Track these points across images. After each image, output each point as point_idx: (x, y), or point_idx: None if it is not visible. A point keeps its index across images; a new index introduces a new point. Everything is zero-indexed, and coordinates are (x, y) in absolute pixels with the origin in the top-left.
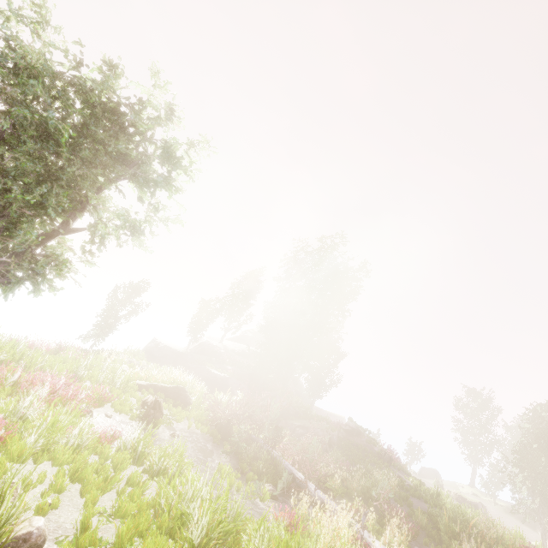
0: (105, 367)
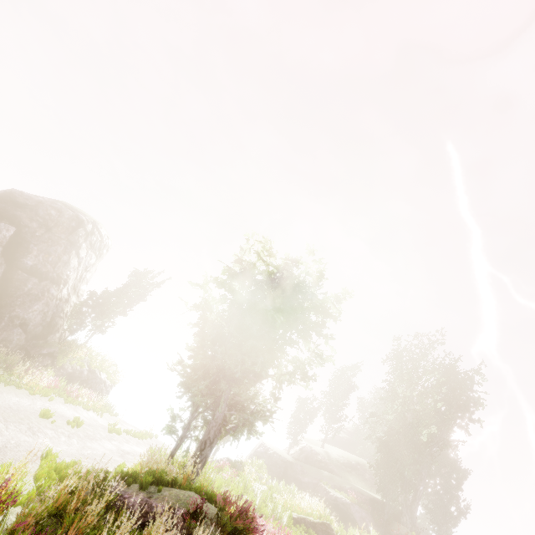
0: (260, 493)
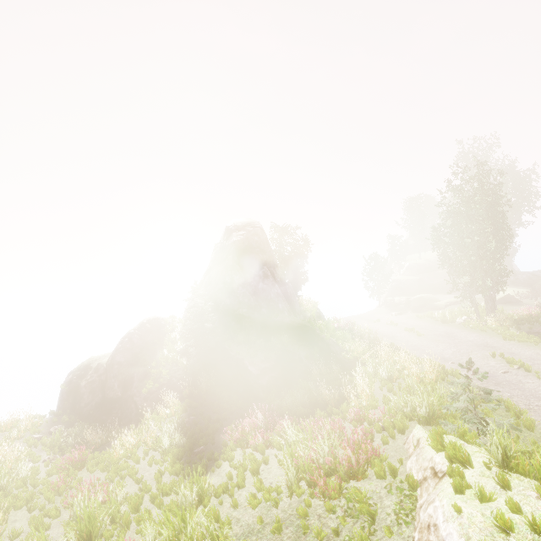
0: None
